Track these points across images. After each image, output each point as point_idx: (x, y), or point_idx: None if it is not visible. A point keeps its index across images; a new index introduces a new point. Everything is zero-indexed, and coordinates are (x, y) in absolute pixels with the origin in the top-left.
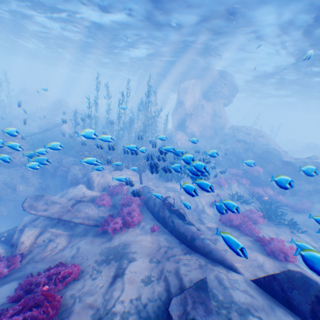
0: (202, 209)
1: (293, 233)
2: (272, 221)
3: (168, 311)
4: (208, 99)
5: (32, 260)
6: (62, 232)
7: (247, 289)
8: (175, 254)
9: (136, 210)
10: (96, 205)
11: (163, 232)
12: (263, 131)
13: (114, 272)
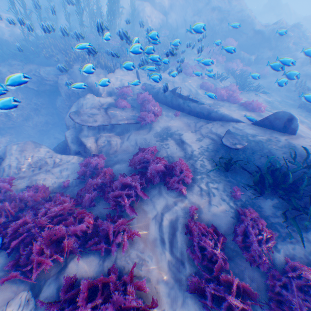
0: (196, 93)
1: (257, 96)
2: (243, 90)
3: (223, 144)
4: None
5: (108, 155)
6: (110, 134)
7: (250, 128)
8: (201, 125)
9: (157, 105)
10: (121, 109)
11: (183, 115)
12: None
13: (176, 142)
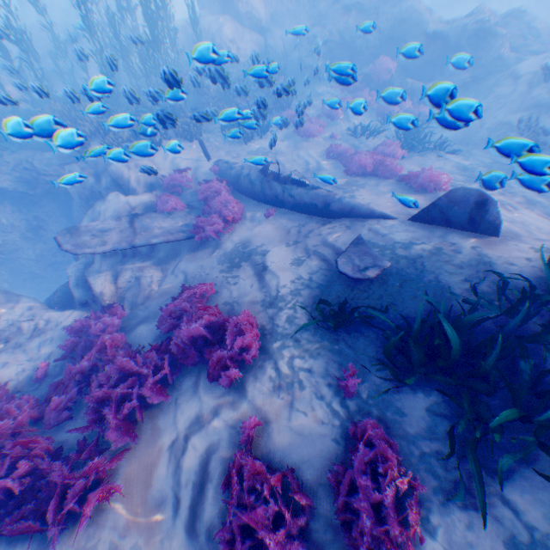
0: (317, 167)
1: (441, 158)
2: (414, 151)
3: (338, 270)
4: None
5: (134, 305)
6: (144, 265)
7: (405, 228)
8: (312, 230)
9: (231, 200)
10: (166, 215)
11: (282, 213)
12: None
13: (255, 271)
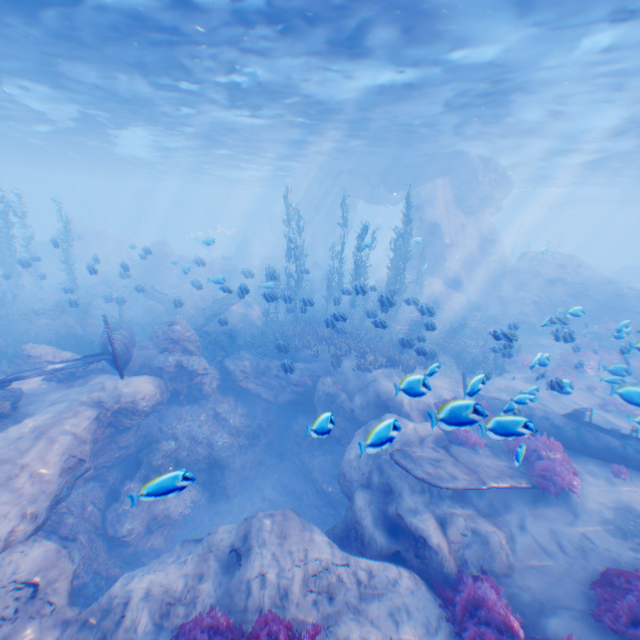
0: (601, 419)
1: None
2: None
3: None
4: (469, 211)
5: (489, 574)
6: (465, 511)
7: None
8: None
9: (554, 444)
10: (470, 449)
11: (634, 474)
12: (575, 258)
13: None
